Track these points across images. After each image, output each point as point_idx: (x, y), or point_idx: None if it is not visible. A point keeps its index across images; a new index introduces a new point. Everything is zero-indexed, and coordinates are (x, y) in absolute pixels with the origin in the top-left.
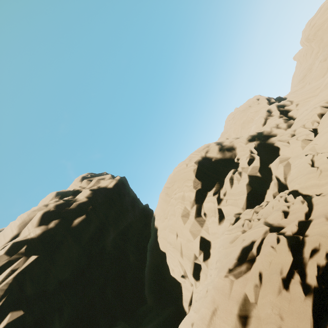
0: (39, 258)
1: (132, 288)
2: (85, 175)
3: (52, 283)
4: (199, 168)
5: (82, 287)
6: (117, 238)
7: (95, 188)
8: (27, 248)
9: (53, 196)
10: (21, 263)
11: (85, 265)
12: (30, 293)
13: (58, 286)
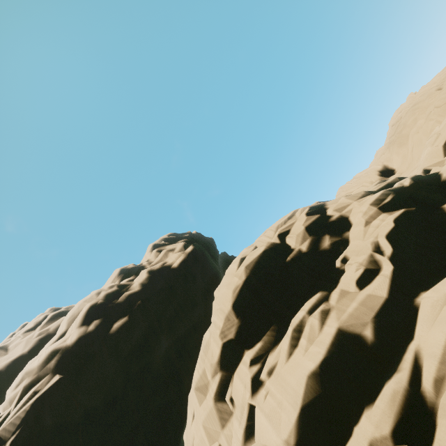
0: (62, 379)
1: (172, 442)
2: (157, 242)
3: (77, 412)
4: (249, 282)
5: (106, 428)
6: (172, 350)
7: (156, 269)
8: (57, 361)
9: (116, 274)
10: (44, 383)
11: (121, 390)
12: (49, 425)
13: (82, 417)
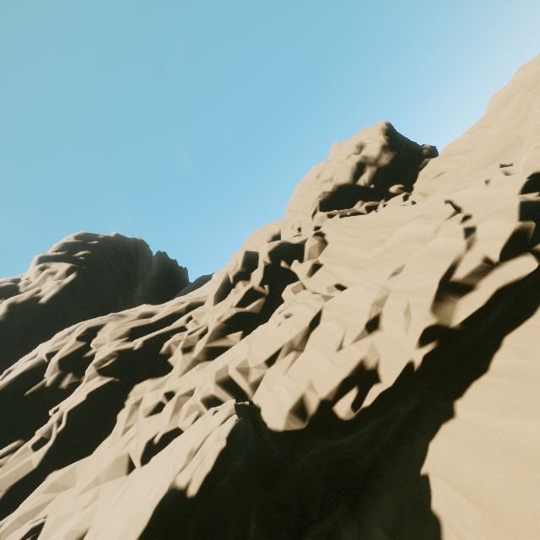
0: None
1: None
2: (46, 254)
3: None
4: None
5: None
6: None
7: (20, 301)
8: None
9: None
10: None
11: None
12: None
13: None
